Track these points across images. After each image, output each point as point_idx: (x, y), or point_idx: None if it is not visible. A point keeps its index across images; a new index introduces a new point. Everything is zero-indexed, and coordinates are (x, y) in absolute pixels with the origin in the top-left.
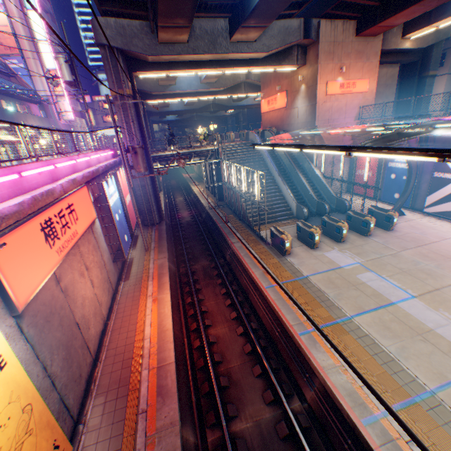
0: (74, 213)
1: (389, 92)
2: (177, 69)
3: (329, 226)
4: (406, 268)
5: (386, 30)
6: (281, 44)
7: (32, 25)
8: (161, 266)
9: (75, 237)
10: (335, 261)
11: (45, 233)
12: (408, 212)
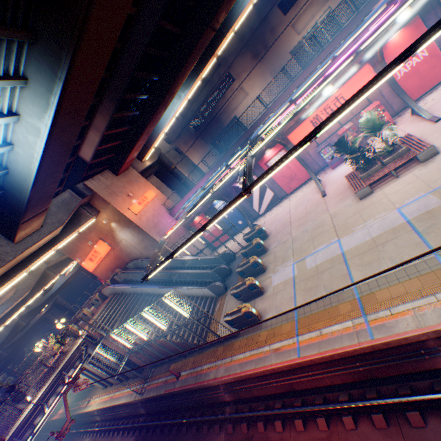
0: None
1: (165, 188)
2: None
3: (247, 270)
4: (309, 236)
5: (132, 162)
6: (69, 212)
7: None
8: None
9: None
10: (285, 279)
11: None
12: (256, 222)
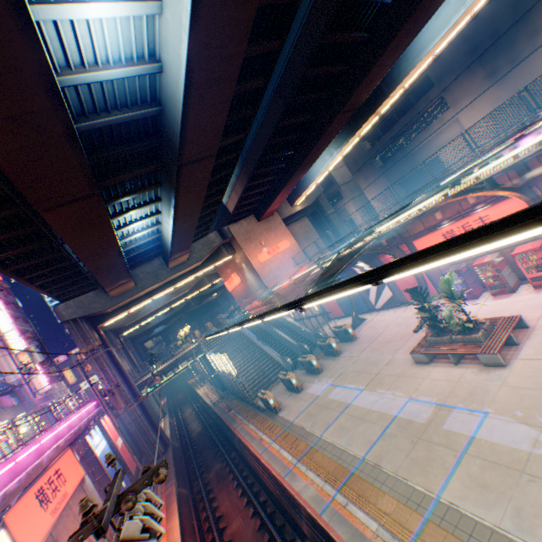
0: (62, 476)
1: (312, 234)
2: (135, 304)
3: (305, 363)
4: (361, 367)
5: (275, 211)
6: (209, 251)
7: None
8: (168, 494)
9: (66, 497)
10: (314, 392)
11: (40, 498)
12: (369, 314)
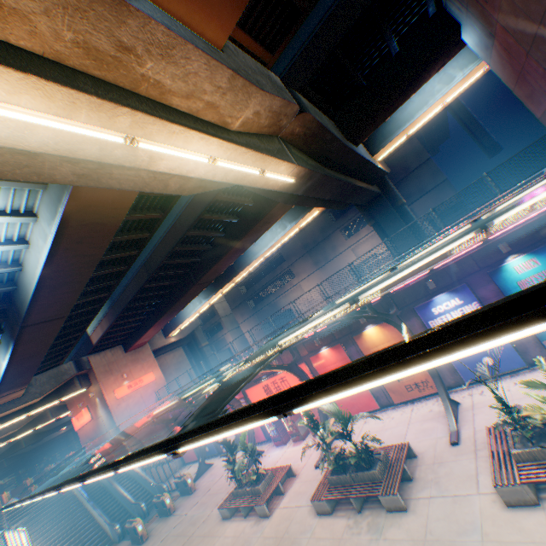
0: None
1: (186, 364)
2: None
3: (132, 530)
4: (183, 528)
5: (146, 342)
6: (56, 384)
7: None
8: None
9: None
10: None
11: None
12: (218, 457)
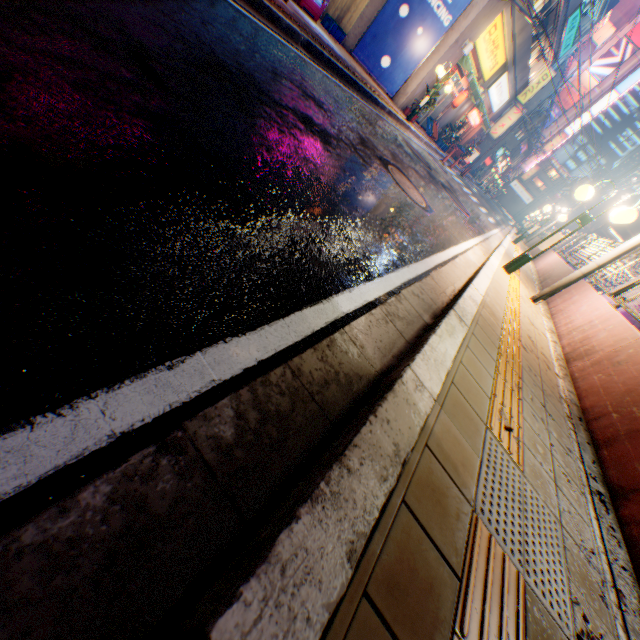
0: None
1: None
2: None
3: None
4: None
5: None
6: None
7: (600, 100)
8: None
9: None
10: None
11: None
12: None
